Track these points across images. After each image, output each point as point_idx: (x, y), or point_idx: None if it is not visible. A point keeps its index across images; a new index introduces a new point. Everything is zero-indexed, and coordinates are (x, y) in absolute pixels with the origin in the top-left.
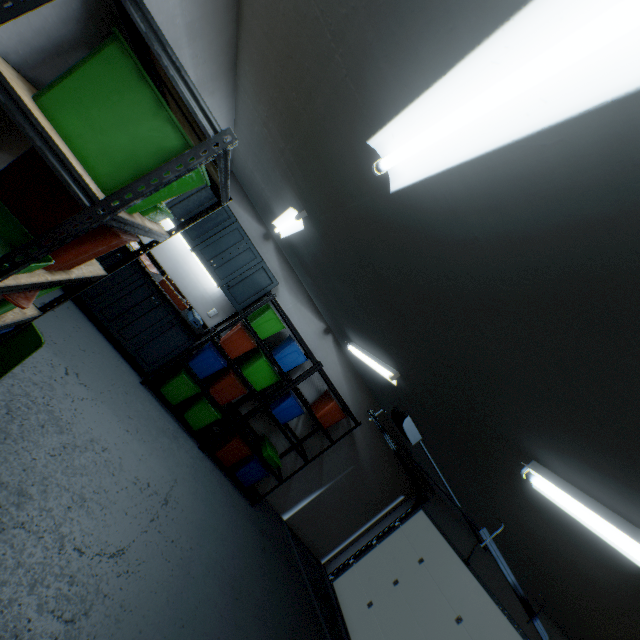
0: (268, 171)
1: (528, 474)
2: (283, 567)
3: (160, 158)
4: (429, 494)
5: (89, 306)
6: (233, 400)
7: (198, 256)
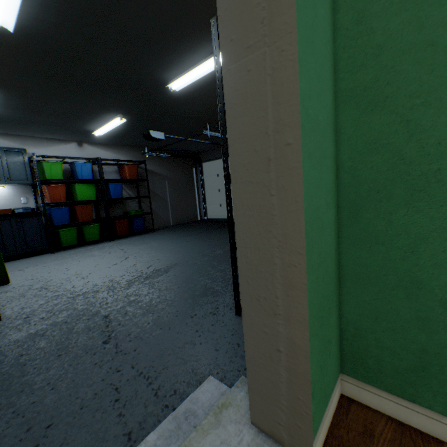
0: None
1: (171, 89)
2: (186, 229)
3: None
4: (199, 156)
5: None
6: (94, 218)
7: None
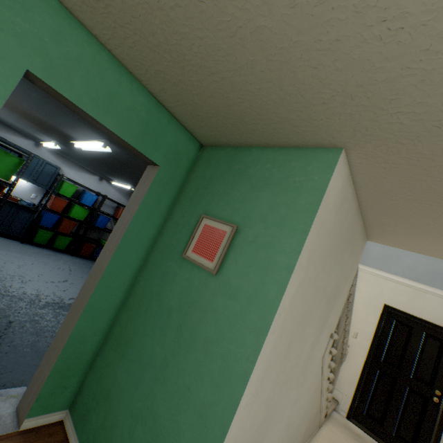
0: (26, 127)
1: None
2: None
3: (16, 166)
4: None
5: None
6: (74, 231)
7: None
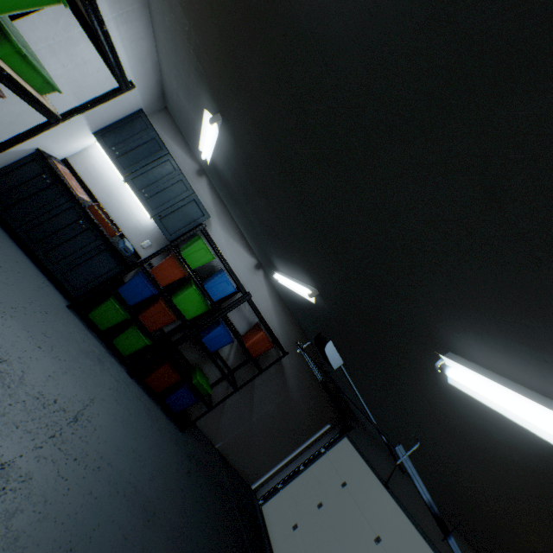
0: (186, 80)
1: (443, 366)
2: (209, 491)
3: None
4: (353, 423)
5: (13, 227)
6: (166, 330)
7: (129, 185)
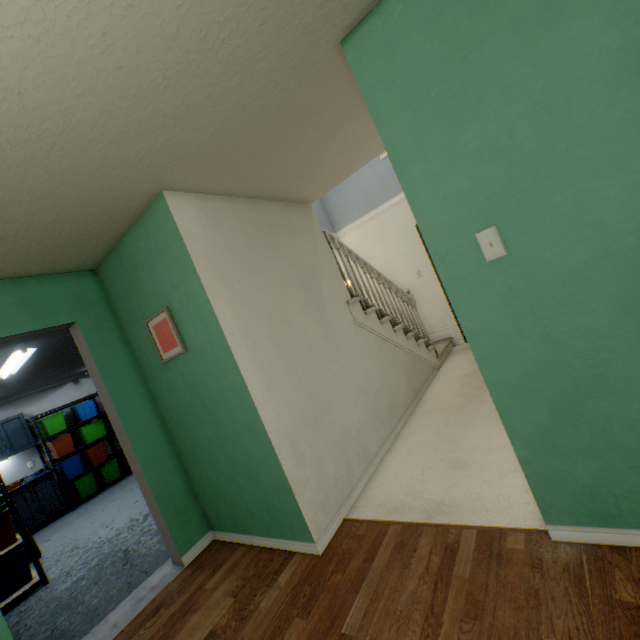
0: None
1: None
2: None
3: None
4: None
5: None
6: (111, 452)
7: None
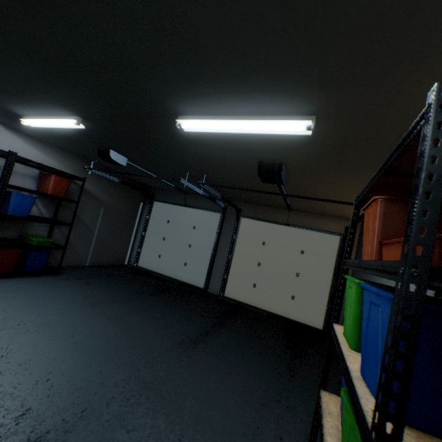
0: None
1: (180, 125)
2: (107, 280)
3: None
4: (154, 192)
5: None
6: None
7: None
